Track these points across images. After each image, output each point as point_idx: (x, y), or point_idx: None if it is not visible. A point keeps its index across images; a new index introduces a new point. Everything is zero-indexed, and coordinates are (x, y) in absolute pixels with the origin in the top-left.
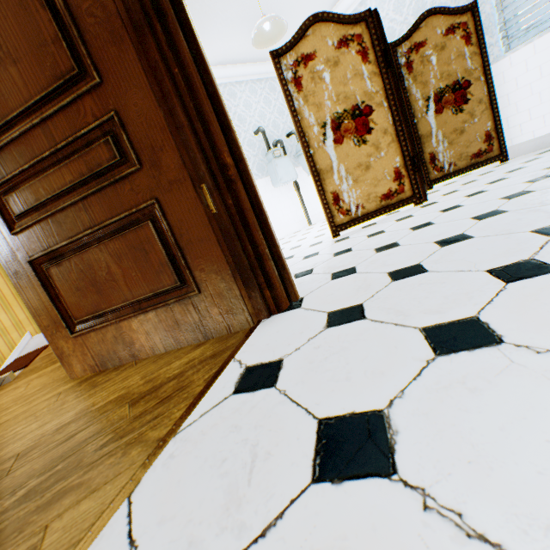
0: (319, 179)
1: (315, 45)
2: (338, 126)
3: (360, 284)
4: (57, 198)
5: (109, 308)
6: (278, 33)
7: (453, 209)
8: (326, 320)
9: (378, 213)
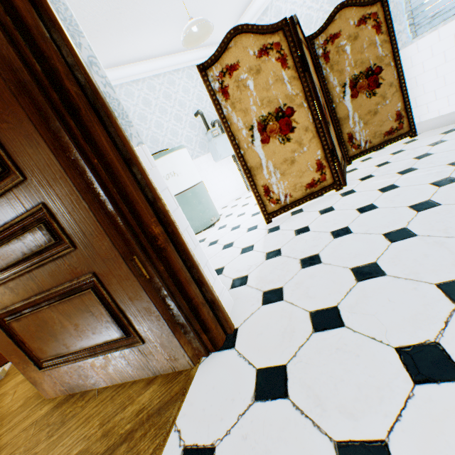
0: (250, 175)
1: (238, 55)
2: (264, 128)
3: (286, 324)
4: (5, 269)
5: (68, 352)
6: (206, 31)
7: (368, 210)
8: (255, 385)
9: (304, 200)
